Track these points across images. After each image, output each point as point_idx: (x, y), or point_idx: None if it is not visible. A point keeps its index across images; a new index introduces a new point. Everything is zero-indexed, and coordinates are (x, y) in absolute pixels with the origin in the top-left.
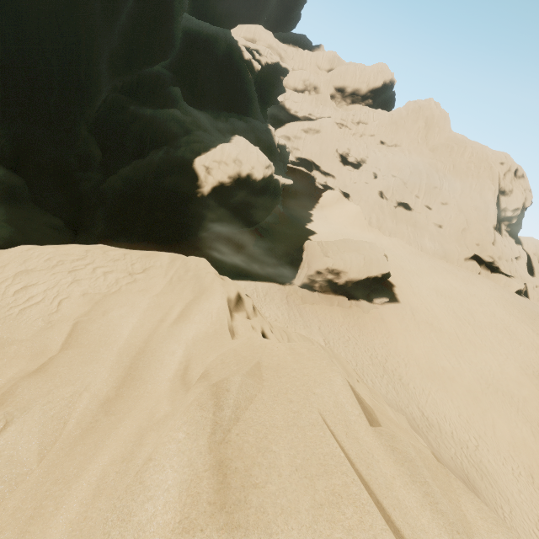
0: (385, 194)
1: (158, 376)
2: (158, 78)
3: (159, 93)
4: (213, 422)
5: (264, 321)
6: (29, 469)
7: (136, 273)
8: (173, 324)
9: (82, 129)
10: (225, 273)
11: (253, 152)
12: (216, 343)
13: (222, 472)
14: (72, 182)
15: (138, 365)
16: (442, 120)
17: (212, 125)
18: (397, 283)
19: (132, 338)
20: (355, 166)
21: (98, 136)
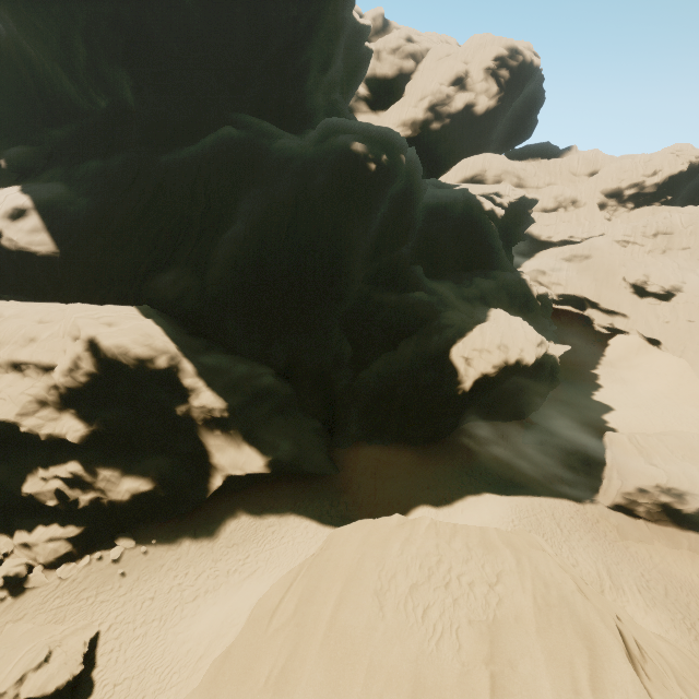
0: None
1: None
2: (399, 261)
3: (400, 274)
4: None
5: (657, 668)
6: None
7: (493, 583)
8: None
9: (336, 329)
10: (493, 482)
11: (517, 328)
12: None
13: None
14: (327, 380)
15: None
16: None
17: (457, 295)
18: None
19: None
20: (662, 297)
21: (347, 330)
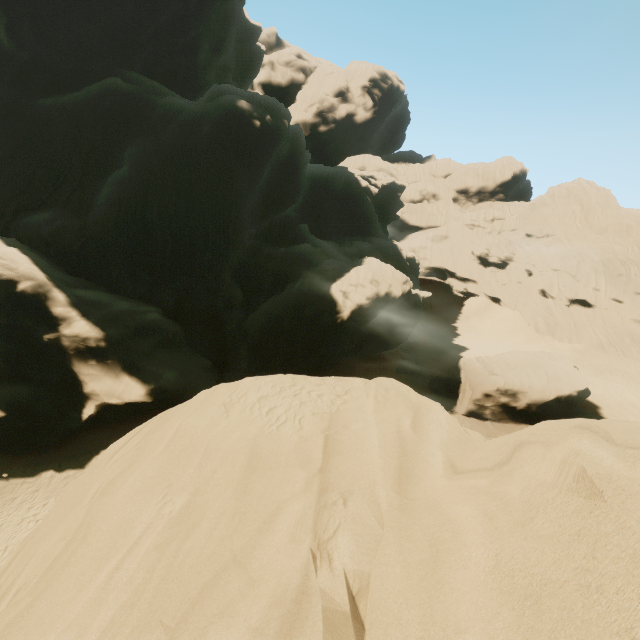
0: (548, 292)
1: (431, 474)
2: (287, 220)
3: (289, 232)
4: (600, 437)
5: None
6: (380, 533)
7: (341, 395)
8: (415, 432)
9: (227, 275)
10: None
11: (387, 270)
12: (468, 445)
13: (637, 448)
14: (218, 323)
15: (407, 465)
16: (603, 198)
17: (339, 251)
18: (603, 403)
19: (384, 446)
20: (500, 266)
21: (238, 278)
